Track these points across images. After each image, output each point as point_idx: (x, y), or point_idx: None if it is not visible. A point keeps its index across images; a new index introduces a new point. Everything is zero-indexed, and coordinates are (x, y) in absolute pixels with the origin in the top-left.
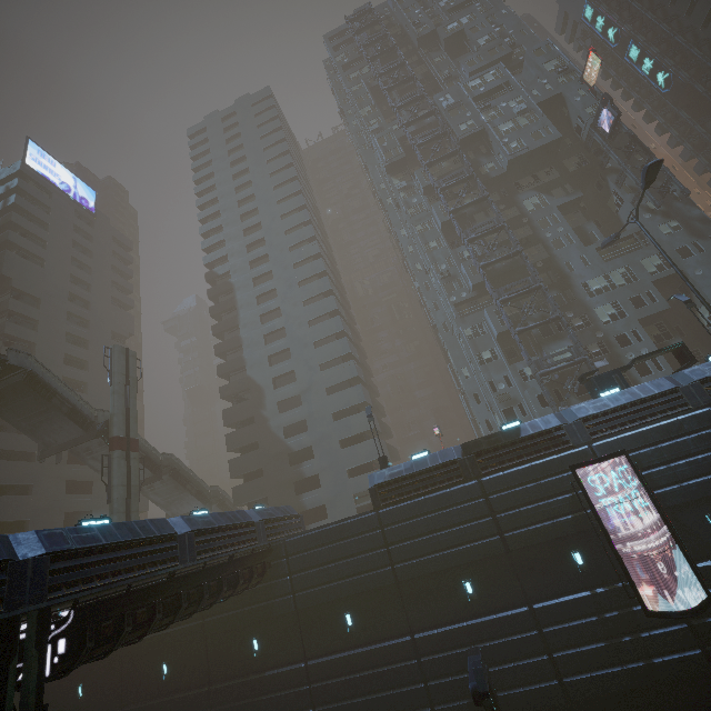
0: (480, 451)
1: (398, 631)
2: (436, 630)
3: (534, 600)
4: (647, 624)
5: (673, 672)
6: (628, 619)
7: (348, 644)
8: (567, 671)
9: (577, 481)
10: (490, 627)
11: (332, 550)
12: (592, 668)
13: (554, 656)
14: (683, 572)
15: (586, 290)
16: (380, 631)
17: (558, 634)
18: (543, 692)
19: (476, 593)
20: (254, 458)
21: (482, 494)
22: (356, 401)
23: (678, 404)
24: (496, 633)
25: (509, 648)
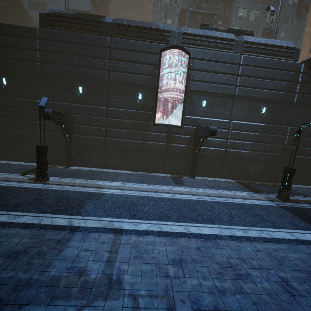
0: (120, 24)
1: (34, 96)
2: (54, 102)
3: (111, 107)
4: (152, 130)
5: (151, 147)
6: (146, 125)
7: (1, 93)
8: (110, 135)
9: (159, 59)
10: (83, 109)
11: (1, 38)
12: (121, 137)
13: (107, 129)
14: (178, 116)
15: (235, 13)
16: (23, 93)
17: (113, 122)
18: (96, 140)
19: (83, 94)
20: (2, 11)
21: (108, 46)
22: (83, 8)
23: (229, 49)
24: (85, 112)
25: (88, 120)
